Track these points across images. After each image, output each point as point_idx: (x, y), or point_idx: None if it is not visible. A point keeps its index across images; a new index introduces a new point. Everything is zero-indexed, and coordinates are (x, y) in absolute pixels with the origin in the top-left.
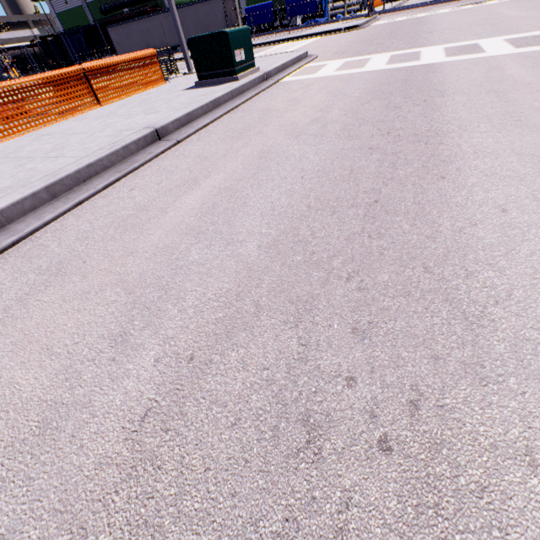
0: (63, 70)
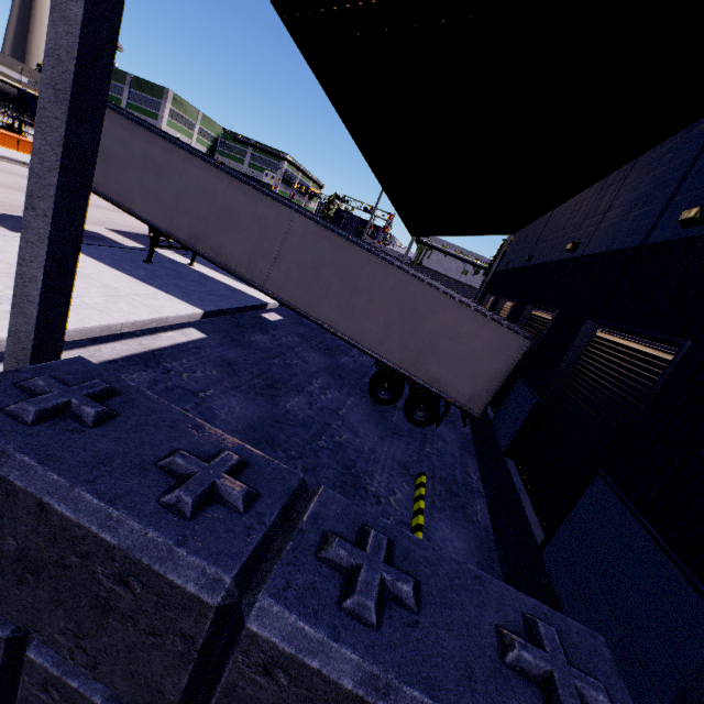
0: (11, 134)
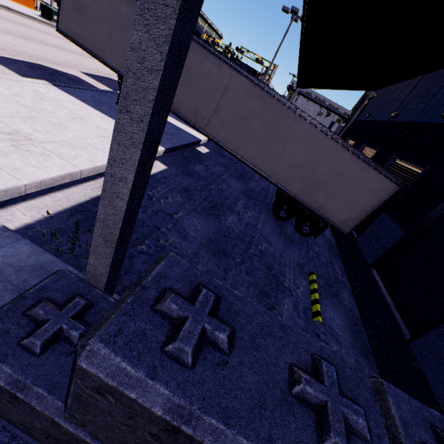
0: None
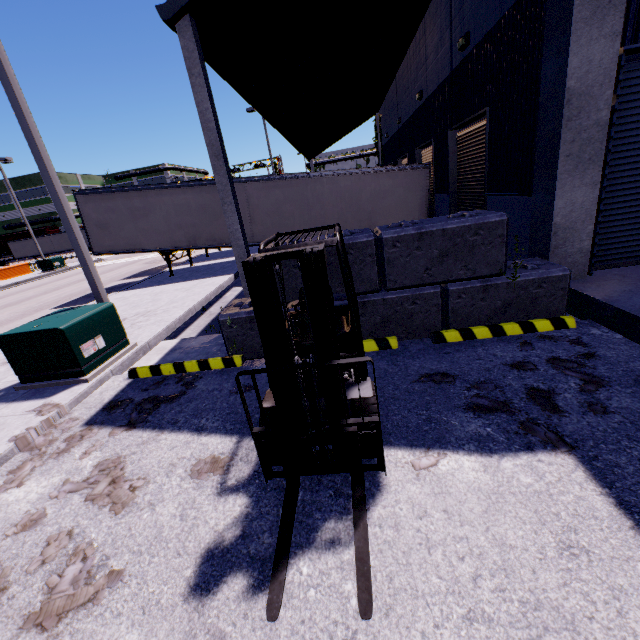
0: None
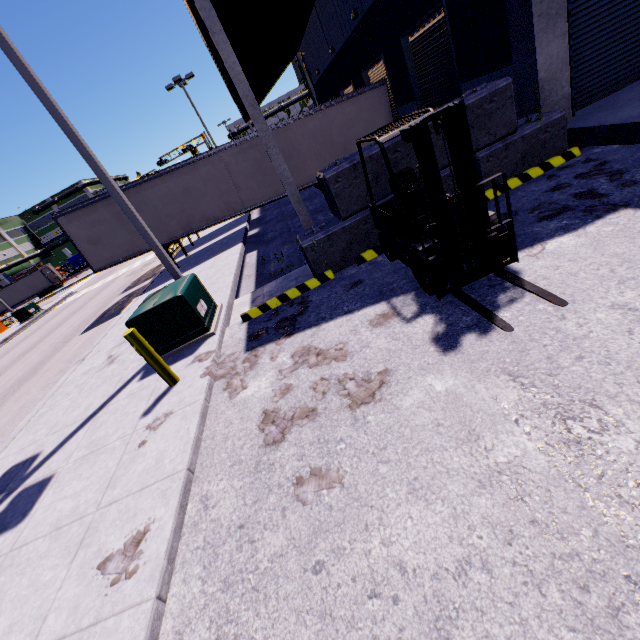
0: None
